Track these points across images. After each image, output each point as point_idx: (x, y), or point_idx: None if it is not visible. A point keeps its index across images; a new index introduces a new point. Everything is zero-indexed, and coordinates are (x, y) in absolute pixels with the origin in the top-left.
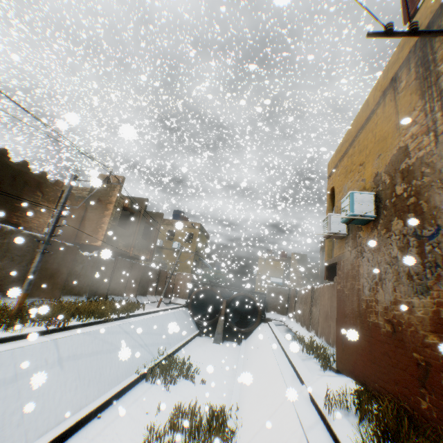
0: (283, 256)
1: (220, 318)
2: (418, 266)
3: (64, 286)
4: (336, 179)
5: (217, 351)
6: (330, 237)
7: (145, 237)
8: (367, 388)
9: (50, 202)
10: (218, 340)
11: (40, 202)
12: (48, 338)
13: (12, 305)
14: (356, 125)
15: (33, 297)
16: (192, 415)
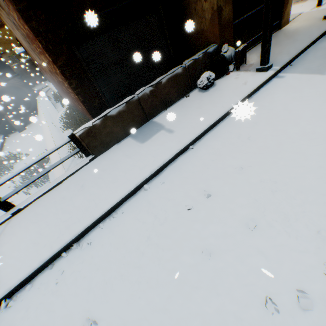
0: None
1: (7, 117)
2: (28, 43)
3: None
4: None
5: (26, 135)
6: None
7: None
8: (71, 106)
9: None
10: (21, 129)
11: None
12: None
13: None
14: None
15: None
16: (29, 169)
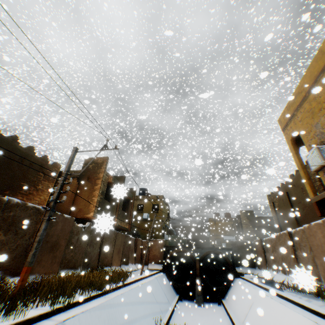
0: (228, 217)
1: (197, 278)
2: None
3: (62, 260)
4: (297, 125)
5: (204, 314)
6: (321, 168)
7: (123, 210)
8: None
9: (50, 181)
10: (200, 301)
11: (41, 181)
12: (53, 321)
13: (12, 285)
14: (310, 75)
15: (33, 274)
16: None
